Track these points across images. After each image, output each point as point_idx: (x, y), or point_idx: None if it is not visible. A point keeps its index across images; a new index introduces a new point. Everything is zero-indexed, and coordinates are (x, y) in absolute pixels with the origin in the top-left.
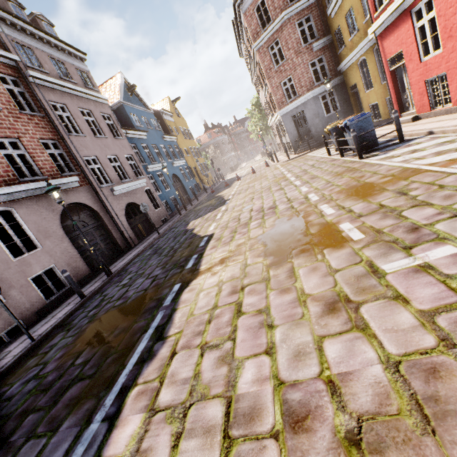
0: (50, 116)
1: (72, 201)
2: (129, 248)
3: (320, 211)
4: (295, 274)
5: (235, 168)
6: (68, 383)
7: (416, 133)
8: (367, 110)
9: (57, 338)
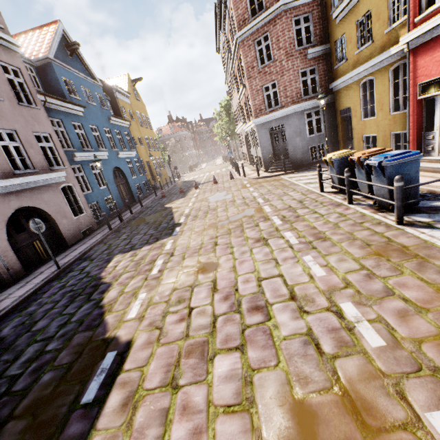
0: None
1: None
2: (1, 287)
3: None
4: None
5: (195, 167)
6: None
7: None
8: (358, 140)
9: None
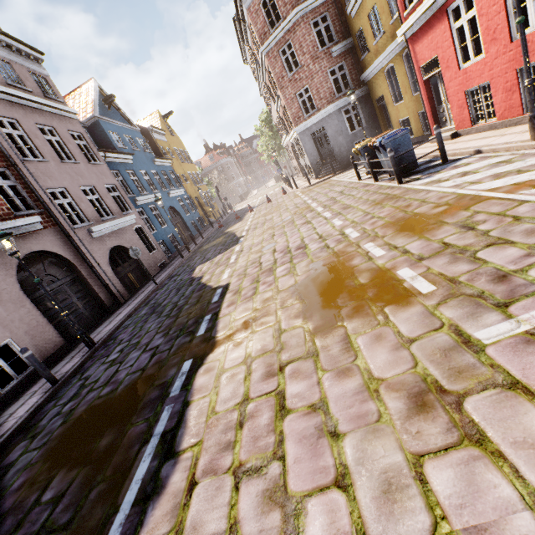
0: None
1: (33, 249)
2: (118, 306)
3: (366, 252)
4: (353, 346)
5: (245, 196)
6: None
7: (461, 152)
8: (397, 126)
9: (16, 451)
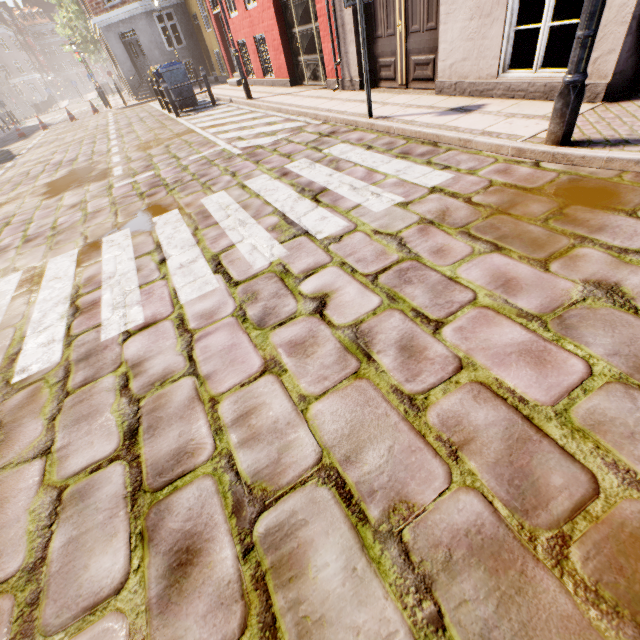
0: None
1: None
2: None
3: (111, 161)
4: (63, 199)
5: (47, 107)
6: None
7: (226, 99)
8: (214, 57)
9: None
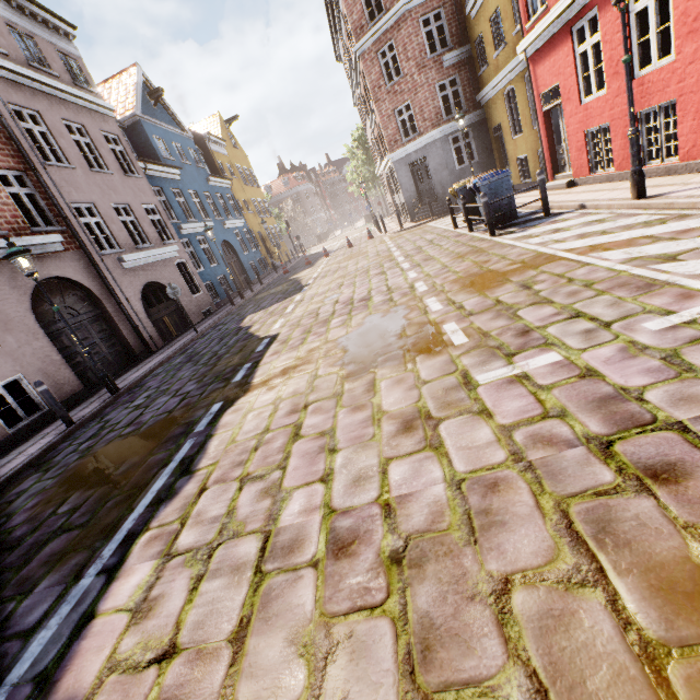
0: (11, 129)
1: (51, 273)
2: (148, 354)
3: (425, 307)
4: (376, 387)
5: (325, 237)
6: (46, 537)
7: (566, 205)
8: (513, 165)
9: (28, 481)
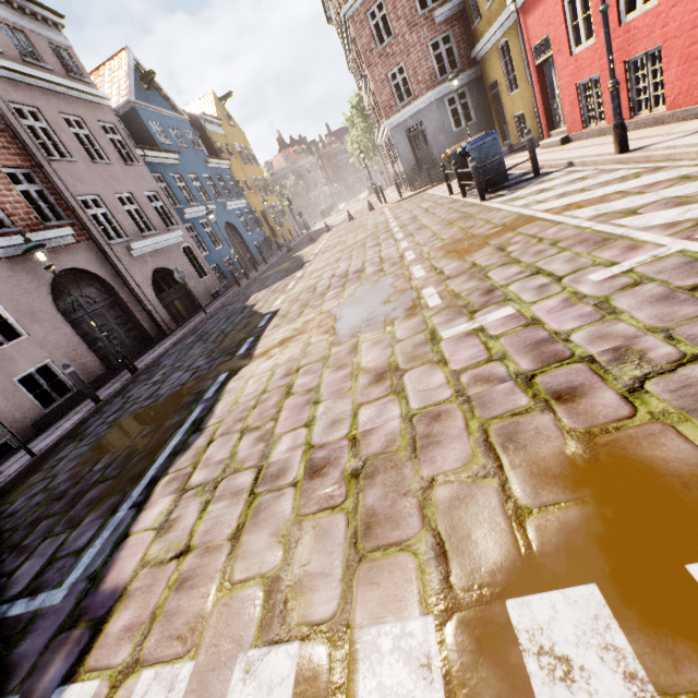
0: (14, 127)
1: (67, 265)
2: (163, 337)
3: (410, 274)
4: (358, 349)
5: (329, 212)
6: (86, 488)
7: (556, 163)
8: (511, 123)
9: (66, 450)
